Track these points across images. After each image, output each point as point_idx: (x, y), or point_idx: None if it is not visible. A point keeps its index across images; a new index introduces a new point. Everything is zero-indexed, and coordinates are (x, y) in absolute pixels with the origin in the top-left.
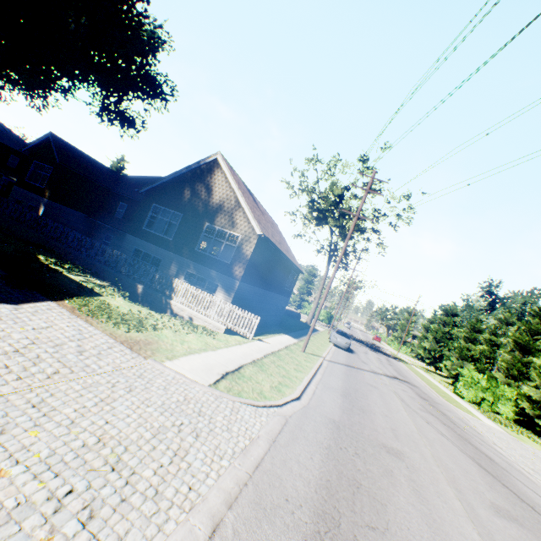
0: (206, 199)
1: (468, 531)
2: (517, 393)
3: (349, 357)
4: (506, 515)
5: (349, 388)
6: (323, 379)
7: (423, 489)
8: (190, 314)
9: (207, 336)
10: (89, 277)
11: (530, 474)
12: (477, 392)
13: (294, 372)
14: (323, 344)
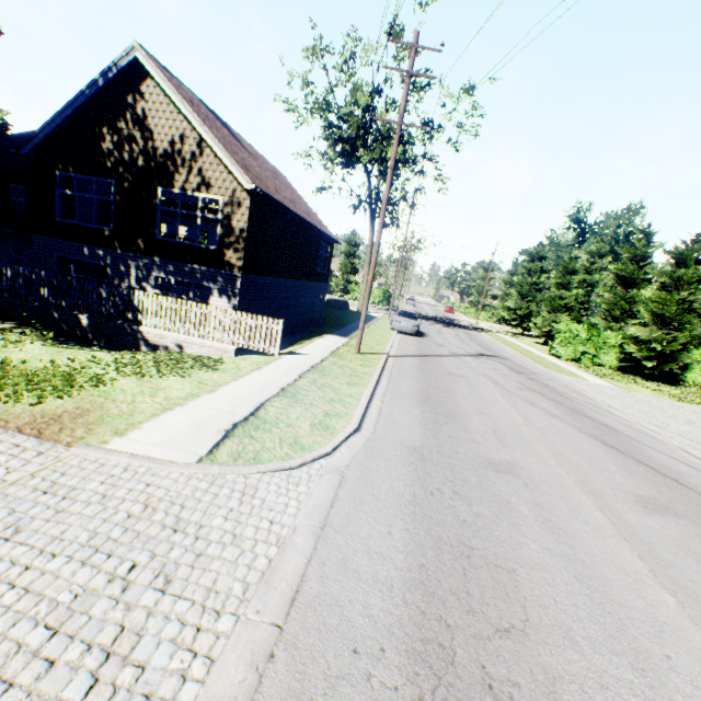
0: (144, 143)
1: (627, 559)
2: (623, 337)
3: (420, 343)
4: (656, 507)
5: (427, 388)
6: (390, 385)
7: (555, 514)
8: (177, 341)
9: (203, 370)
10: None
11: (657, 434)
12: (576, 347)
13: (347, 389)
14: (384, 335)
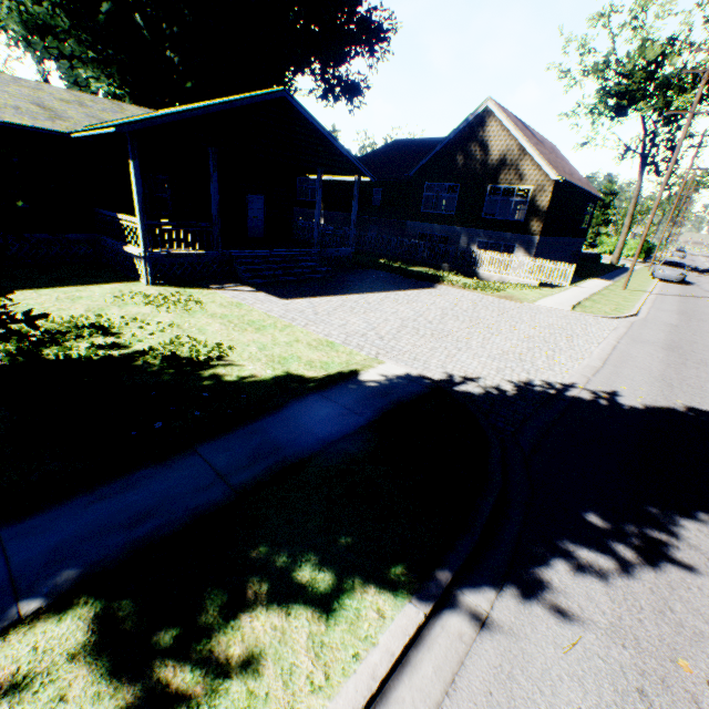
0: (482, 158)
1: None
2: None
3: (684, 289)
4: None
5: (685, 310)
6: (653, 306)
7: None
8: (500, 279)
9: (534, 290)
10: (418, 267)
11: None
12: None
13: (623, 303)
14: (644, 282)
